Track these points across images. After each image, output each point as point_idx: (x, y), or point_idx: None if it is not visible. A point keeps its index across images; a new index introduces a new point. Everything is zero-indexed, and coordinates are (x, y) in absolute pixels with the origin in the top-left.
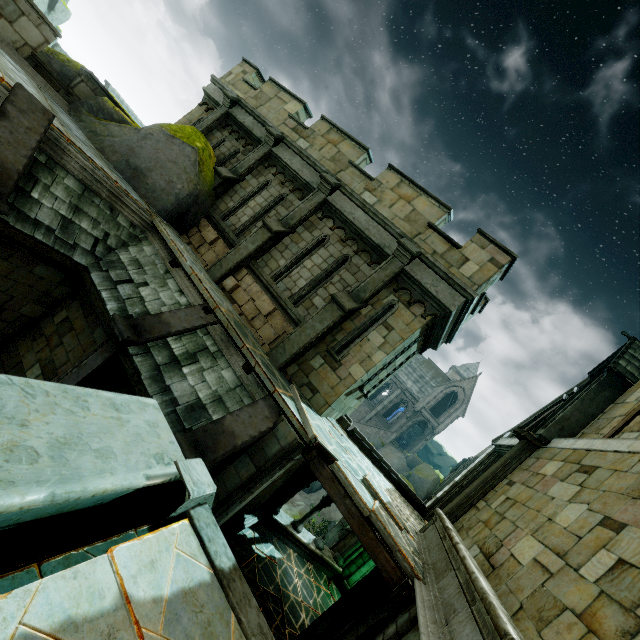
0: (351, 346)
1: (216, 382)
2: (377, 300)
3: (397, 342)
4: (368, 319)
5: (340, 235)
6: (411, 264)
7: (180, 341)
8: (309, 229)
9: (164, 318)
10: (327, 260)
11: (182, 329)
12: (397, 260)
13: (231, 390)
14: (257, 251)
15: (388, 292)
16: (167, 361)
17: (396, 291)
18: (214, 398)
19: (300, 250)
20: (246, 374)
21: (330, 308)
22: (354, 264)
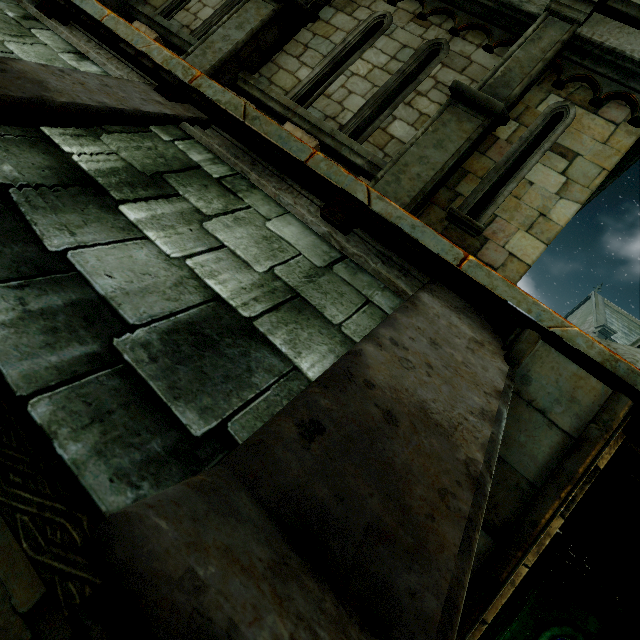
0: (498, 200)
1: (260, 250)
2: (525, 109)
3: (595, 177)
4: (519, 144)
5: (412, 9)
6: (587, 24)
7: (94, 142)
8: (345, 9)
9: (18, 68)
10: (398, 54)
11: (95, 104)
12: (557, 20)
13: (319, 272)
14: (250, 48)
15: (543, 91)
16: (44, 181)
17: (564, 83)
18: (273, 298)
19: (336, 46)
20: (339, 233)
21: (452, 116)
22: (457, 53)
